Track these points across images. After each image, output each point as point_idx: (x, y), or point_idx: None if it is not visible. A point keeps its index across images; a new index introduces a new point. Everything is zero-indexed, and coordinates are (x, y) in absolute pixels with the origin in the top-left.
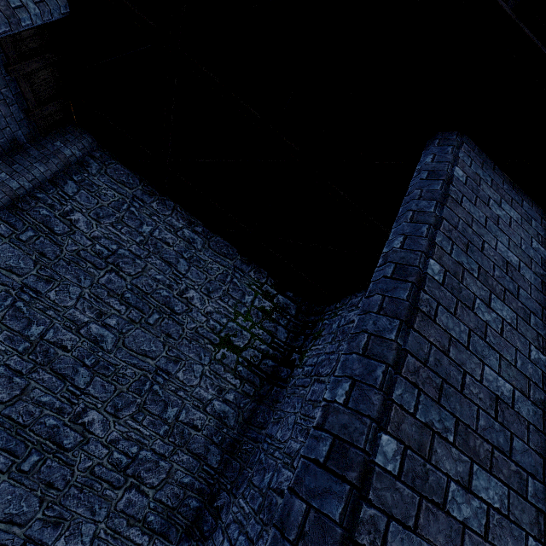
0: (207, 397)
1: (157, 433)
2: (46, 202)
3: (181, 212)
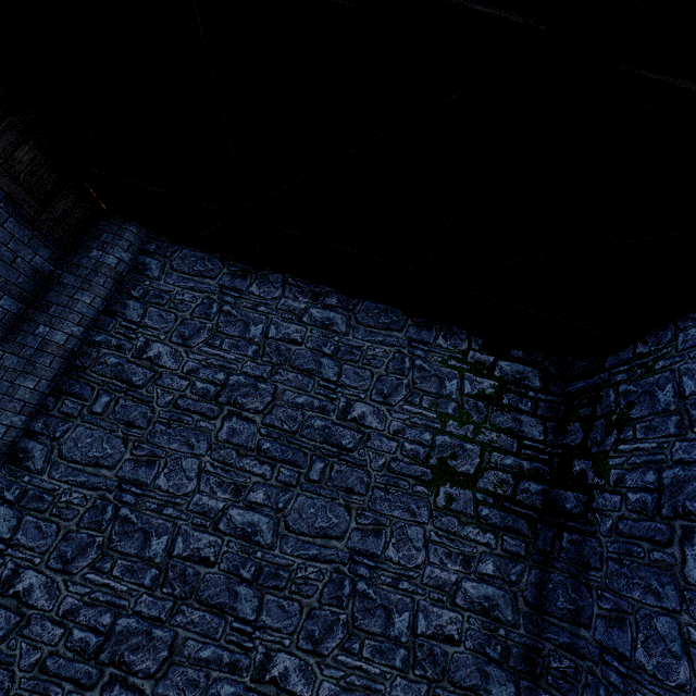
0: (449, 579)
1: (391, 667)
2: (110, 345)
3: (296, 285)
